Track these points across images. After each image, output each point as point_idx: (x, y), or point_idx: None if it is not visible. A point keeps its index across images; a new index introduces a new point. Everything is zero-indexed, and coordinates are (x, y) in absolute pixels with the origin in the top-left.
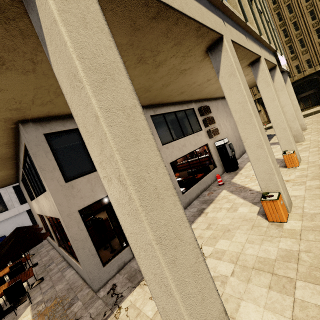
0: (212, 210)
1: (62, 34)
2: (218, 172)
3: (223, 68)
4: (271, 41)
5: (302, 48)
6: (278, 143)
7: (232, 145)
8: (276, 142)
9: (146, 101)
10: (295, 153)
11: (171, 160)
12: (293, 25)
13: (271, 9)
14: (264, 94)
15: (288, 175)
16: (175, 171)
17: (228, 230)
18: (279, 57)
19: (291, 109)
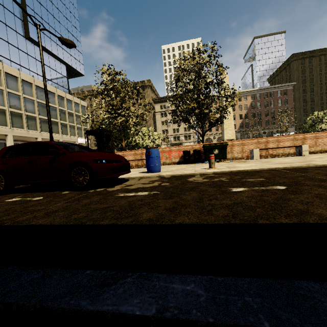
0: None
1: (9, 142)
2: None
3: None
4: (77, 134)
5: None
6: None
7: None
8: None
9: (20, 140)
10: None
11: None
12: None
13: None
14: None
15: None
16: None
17: None
18: (78, 139)
19: None
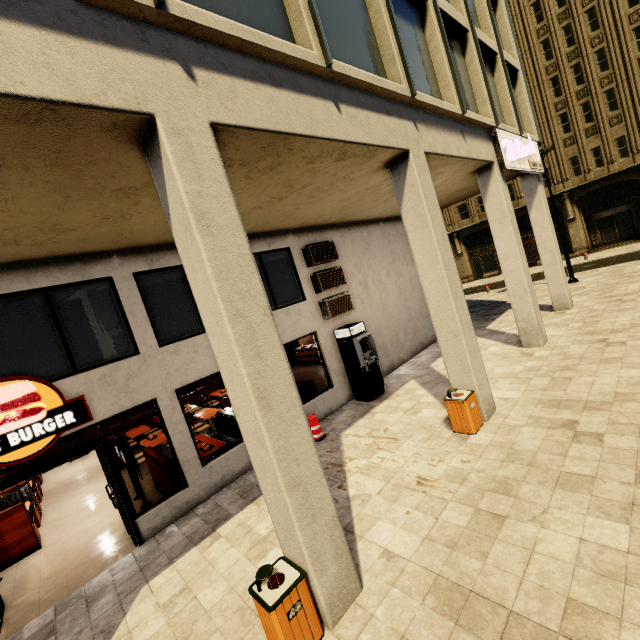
0: (232, 530)
1: None
2: (334, 398)
3: (173, 207)
4: (486, 103)
5: (612, 111)
6: (498, 336)
7: (372, 341)
8: (497, 331)
9: (102, 244)
10: (477, 398)
11: (183, 382)
12: (597, 58)
13: (552, 16)
14: (417, 243)
15: (438, 459)
16: (294, 361)
17: (185, 639)
18: (502, 142)
19: (518, 269)
